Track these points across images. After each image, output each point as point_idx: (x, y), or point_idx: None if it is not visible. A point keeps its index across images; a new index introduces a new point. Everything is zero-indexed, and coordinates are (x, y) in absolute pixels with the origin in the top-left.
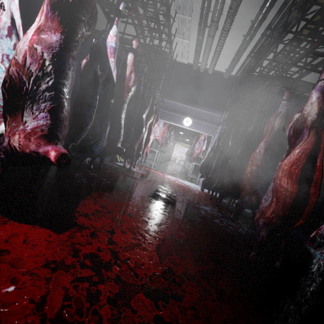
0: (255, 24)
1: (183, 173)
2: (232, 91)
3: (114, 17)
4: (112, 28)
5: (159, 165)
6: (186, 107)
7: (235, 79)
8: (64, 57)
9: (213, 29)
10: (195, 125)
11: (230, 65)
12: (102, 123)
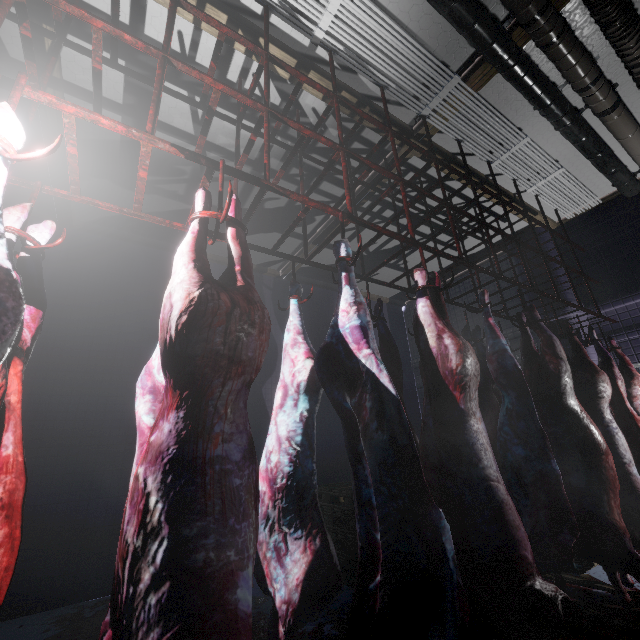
0: None
1: None
2: None
3: (339, 276)
4: (341, 295)
5: None
6: None
7: None
8: (194, 460)
9: (601, 95)
10: None
11: None
12: (425, 527)
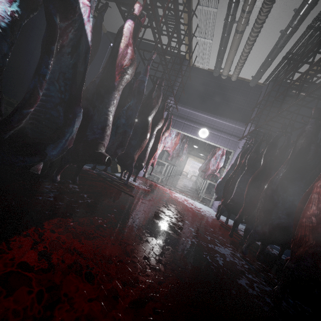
0: (301, 11)
1: (194, 191)
2: (259, 101)
3: None
4: None
5: (168, 180)
6: (203, 116)
7: (263, 88)
8: None
9: (243, 22)
10: (212, 137)
11: (259, 70)
12: (69, 111)
